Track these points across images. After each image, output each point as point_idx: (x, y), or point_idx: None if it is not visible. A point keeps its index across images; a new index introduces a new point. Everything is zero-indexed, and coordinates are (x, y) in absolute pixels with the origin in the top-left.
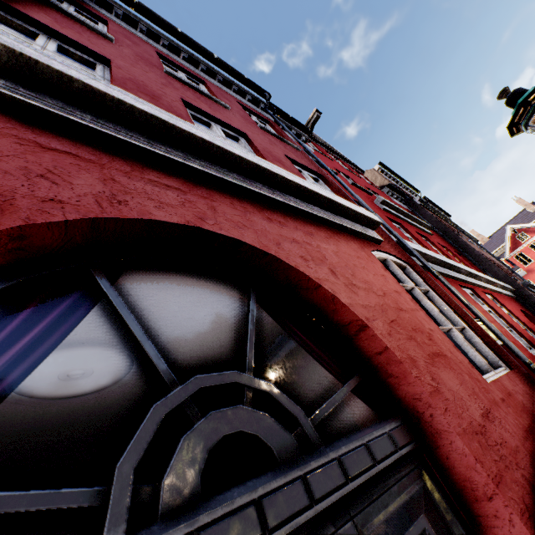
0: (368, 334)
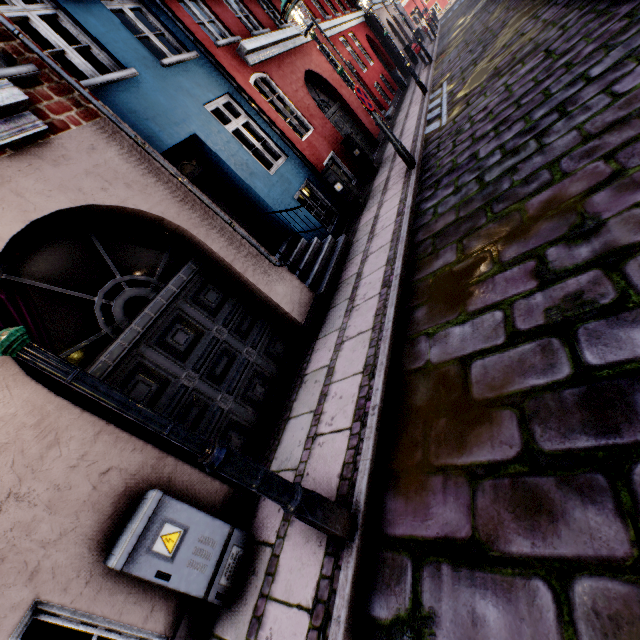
0: (330, 86)
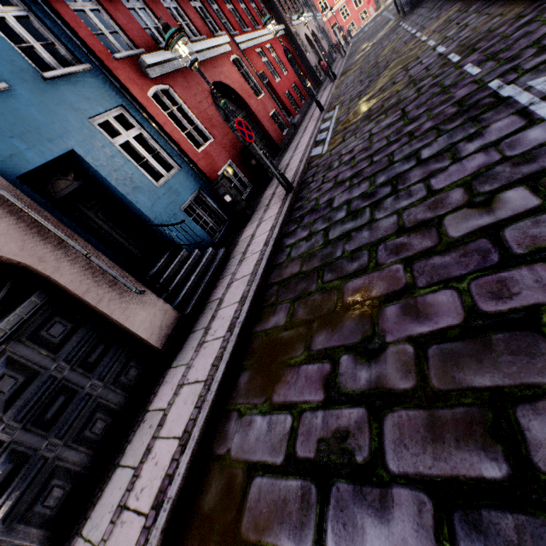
0: (239, 95)
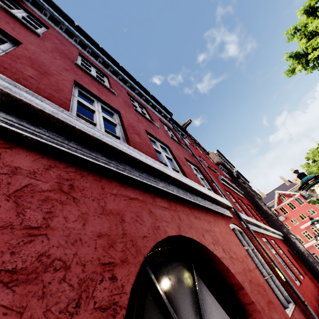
0: (243, 292)
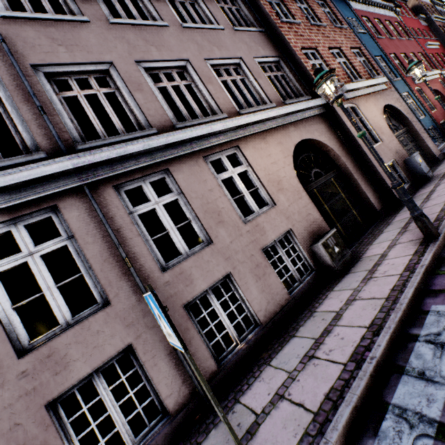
0: (443, 96)
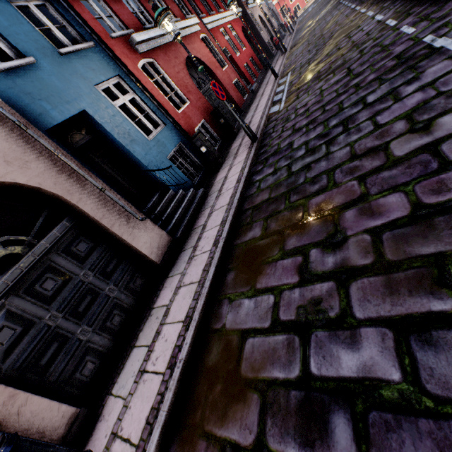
0: (208, 67)
